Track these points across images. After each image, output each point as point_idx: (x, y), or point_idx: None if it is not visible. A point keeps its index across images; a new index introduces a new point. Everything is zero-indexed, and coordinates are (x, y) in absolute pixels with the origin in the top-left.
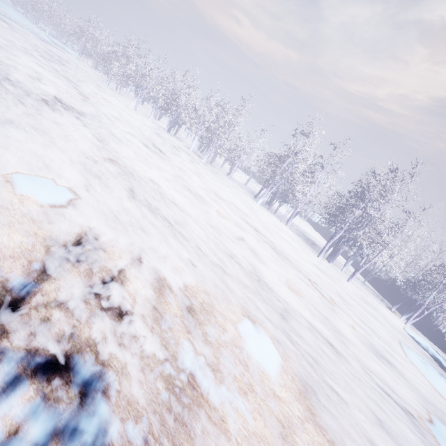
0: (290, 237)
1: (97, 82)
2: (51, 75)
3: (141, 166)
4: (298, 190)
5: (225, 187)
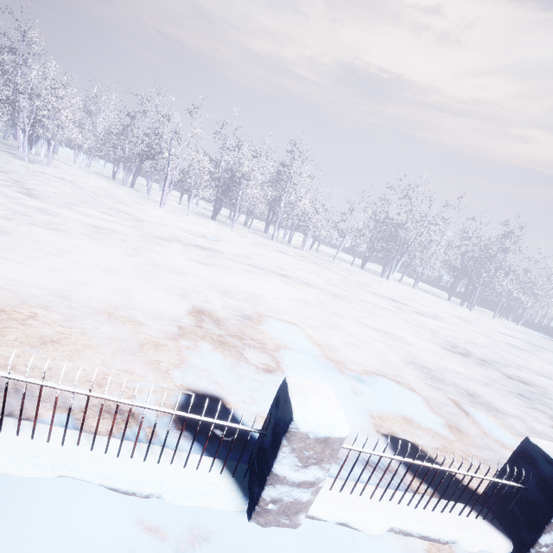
0: (456, 308)
1: (2, 156)
2: (255, 278)
3: (540, 367)
4: (430, 256)
5: (395, 289)
